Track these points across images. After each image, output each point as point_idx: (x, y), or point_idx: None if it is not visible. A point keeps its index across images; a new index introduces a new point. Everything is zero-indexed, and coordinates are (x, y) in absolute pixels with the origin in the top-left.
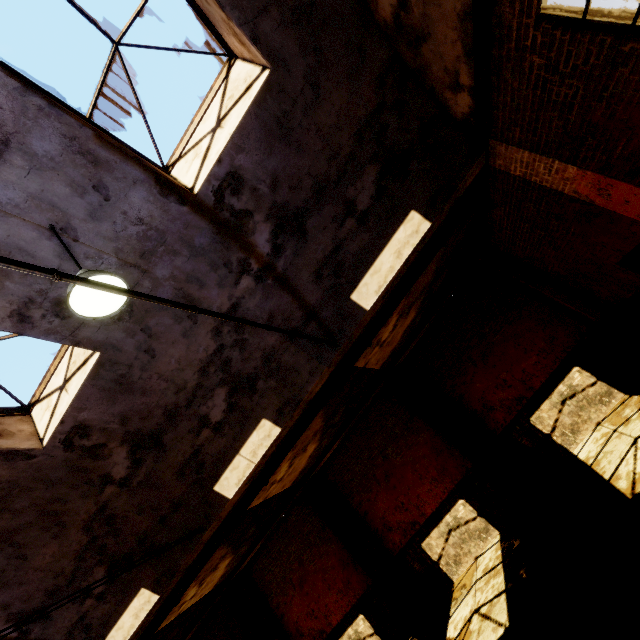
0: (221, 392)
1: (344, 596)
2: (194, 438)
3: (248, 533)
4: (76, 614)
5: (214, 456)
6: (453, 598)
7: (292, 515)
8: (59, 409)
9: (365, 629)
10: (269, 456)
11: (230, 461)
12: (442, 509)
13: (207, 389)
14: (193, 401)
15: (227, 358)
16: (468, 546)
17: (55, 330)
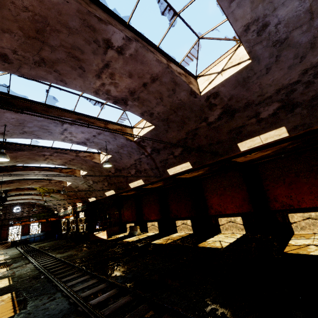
0: (276, 105)
1: (237, 208)
2: (246, 120)
3: (215, 168)
4: (166, 157)
5: (247, 132)
6: (293, 236)
7: (230, 173)
8: (214, 82)
9: (239, 221)
10: (268, 144)
11: (253, 137)
12: (312, 209)
13: (271, 100)
14: (260, 103)
15: (294, 89)
16: (314, 227)
17: (250, 41)
